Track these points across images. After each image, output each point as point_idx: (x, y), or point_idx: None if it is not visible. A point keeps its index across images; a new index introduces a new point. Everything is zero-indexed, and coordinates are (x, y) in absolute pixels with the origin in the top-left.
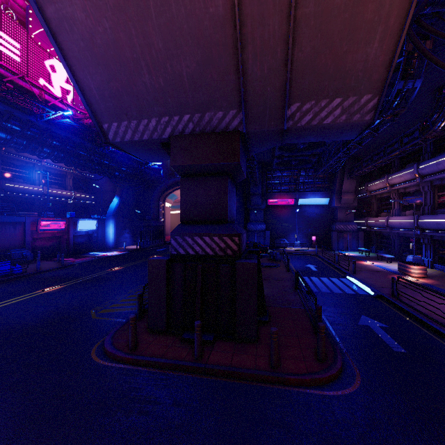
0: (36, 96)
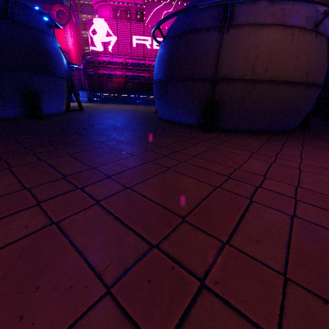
0: (144, 66)
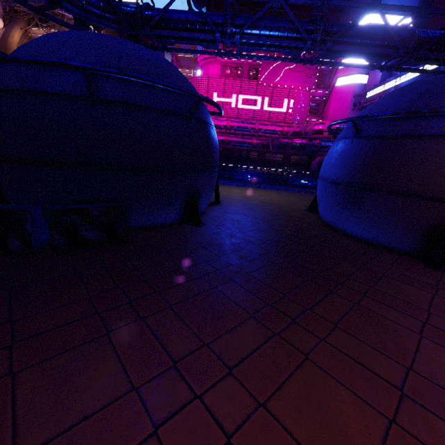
0: (253, 130)
